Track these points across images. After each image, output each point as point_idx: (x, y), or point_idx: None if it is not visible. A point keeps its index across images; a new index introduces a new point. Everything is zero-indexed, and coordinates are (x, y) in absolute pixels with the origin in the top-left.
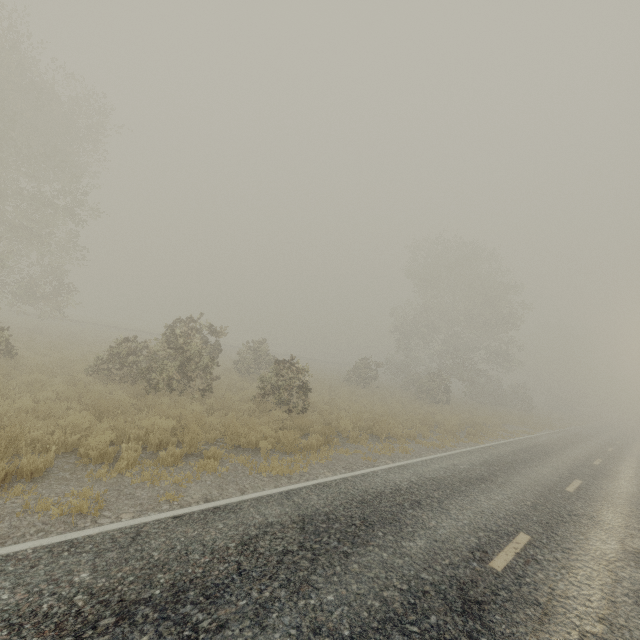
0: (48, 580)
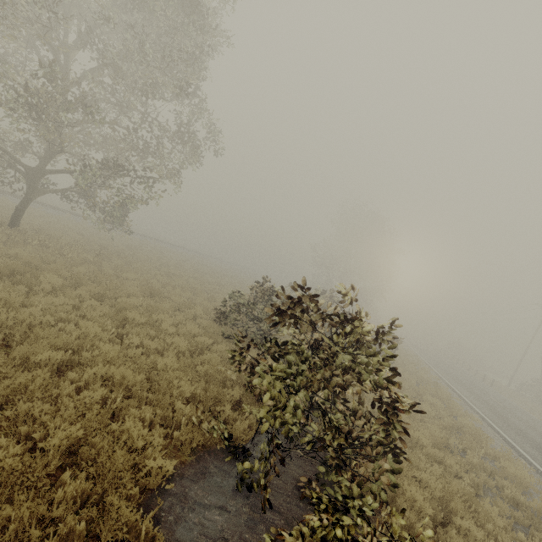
0: None
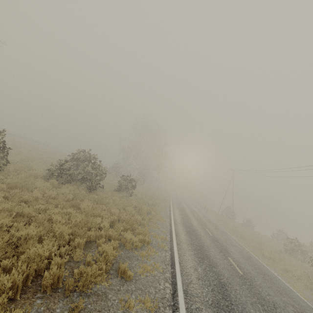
0: (189, 249)
